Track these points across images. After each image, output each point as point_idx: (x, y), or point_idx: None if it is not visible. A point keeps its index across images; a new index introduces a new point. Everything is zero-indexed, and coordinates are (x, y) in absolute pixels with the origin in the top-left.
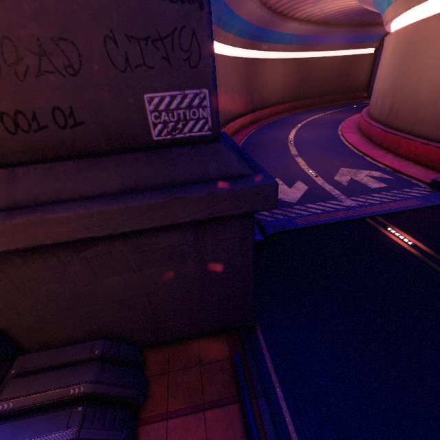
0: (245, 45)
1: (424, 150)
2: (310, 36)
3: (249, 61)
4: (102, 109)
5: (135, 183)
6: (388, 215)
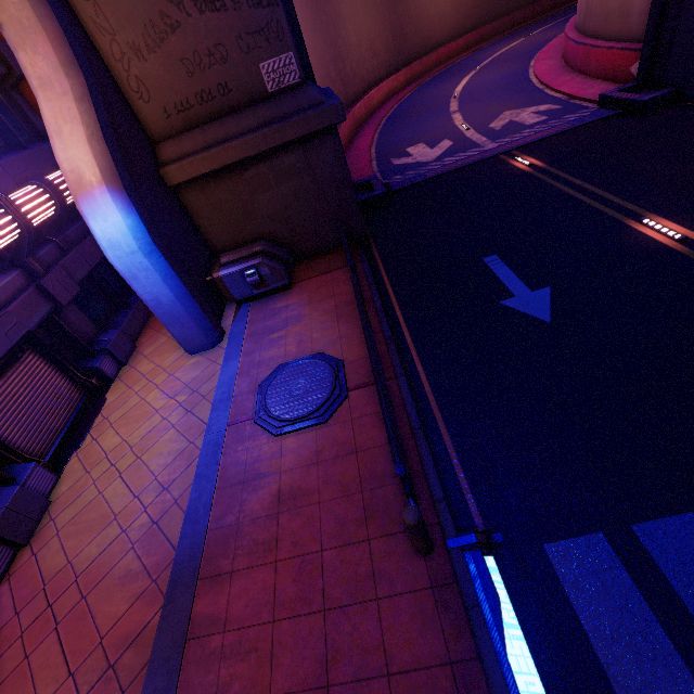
0: None
1: (610, 58)
2: None
3: None
4: (240, 79)
5: (264, 121)
6: (525, 147)
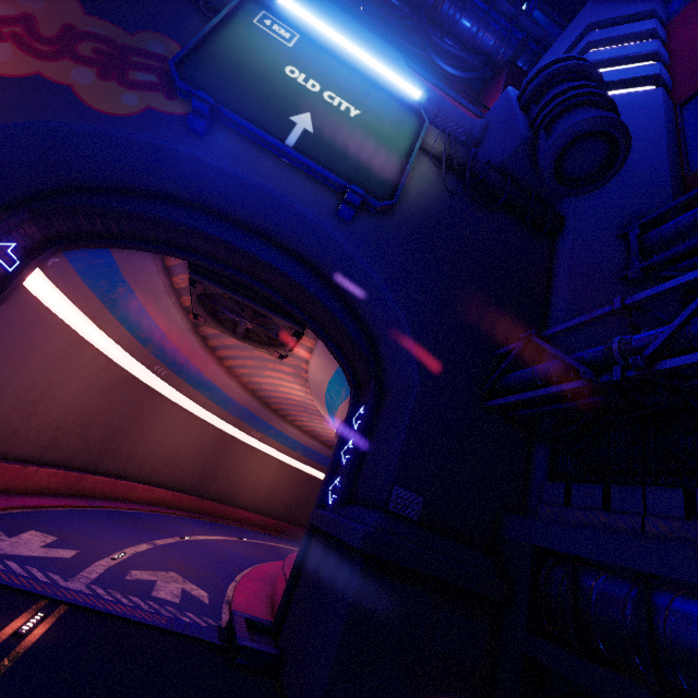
0: (224, 417)
1: (281, 585)
2: (320, 454)
3: (227, 436)
4: None
5: None
6: (86, 611)
